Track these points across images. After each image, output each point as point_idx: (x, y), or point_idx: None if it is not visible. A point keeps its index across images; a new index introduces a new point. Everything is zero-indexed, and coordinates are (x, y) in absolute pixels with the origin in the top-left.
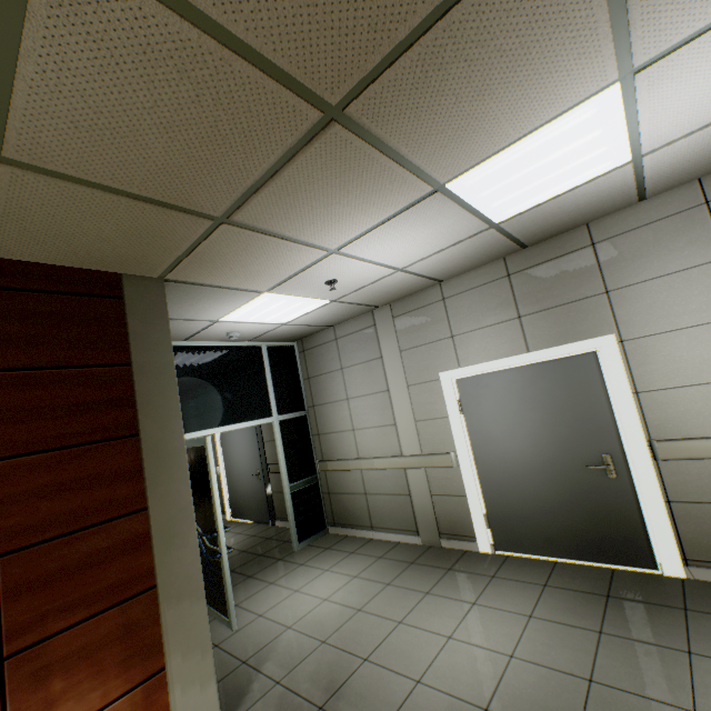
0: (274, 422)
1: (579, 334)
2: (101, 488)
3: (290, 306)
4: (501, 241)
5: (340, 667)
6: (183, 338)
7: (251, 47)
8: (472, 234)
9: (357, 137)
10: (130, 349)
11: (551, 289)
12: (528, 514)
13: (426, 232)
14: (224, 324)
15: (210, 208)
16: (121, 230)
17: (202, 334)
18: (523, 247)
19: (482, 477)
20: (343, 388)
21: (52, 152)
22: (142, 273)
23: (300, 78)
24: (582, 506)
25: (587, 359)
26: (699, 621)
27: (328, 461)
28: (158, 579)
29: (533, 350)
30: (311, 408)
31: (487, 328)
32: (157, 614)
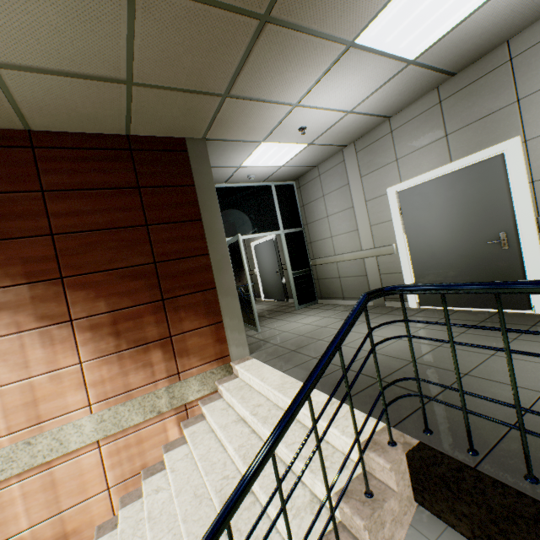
0: (281, 234)
1: (491, 142)
2: (189, 242)
3: (281, 151)
4: (426, 74)
5: (306, 341)
6: (224, 181)
7: (216, 0)
8: (396, 73)
9: (282, 28)
10: (193, 178)
11: (472, 107)
12: (442, 281)
13: (356, 79)
14: (244, 169)
15: (218, 90)
16: (181, 111)
17: (233, 178)
18: (452, 75)
19: (413, 258)
20: (324, 209)
21: (149, 76)
22: (194, 137)
23: (242, 7)
24: (481, 271)
25: (495, 161)
26: (537, 329)
27: (316, 259)
28: (216, 285)
29: (455, 160)
30: (305, 226)
31: (421, 149)
32: (217, 300)
